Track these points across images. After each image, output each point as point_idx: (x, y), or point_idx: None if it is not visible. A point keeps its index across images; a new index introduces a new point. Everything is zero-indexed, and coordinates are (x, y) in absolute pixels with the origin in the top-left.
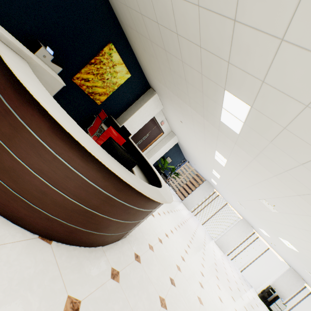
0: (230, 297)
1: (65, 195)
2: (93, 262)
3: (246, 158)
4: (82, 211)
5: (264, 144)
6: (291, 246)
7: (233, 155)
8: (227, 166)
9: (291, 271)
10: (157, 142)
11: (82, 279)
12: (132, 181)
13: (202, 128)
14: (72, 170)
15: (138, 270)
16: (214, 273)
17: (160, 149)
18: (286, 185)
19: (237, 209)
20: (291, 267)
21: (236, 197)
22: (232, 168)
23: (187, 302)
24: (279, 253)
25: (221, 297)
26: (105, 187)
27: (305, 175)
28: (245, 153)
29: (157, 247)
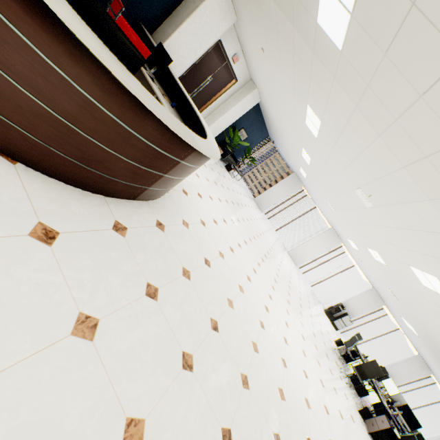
0: (285, 300)
1: (11, 80)
2: (86, 206)
3: (346, 109)
4: (50, 119)
5: (375, 64)
6: (379, 258)
7: (329, 107)
8: (320, 135)
9: (372, 292)
10: (225, 97)
11: (65, 215)
12: (125, 79)
13: (291, 54)
14: (8, 26)
15: (158, 237)
16: (272, 276)
17: (228, 111)
18: (391, 152)
19: (326, 214)
20: (374, 288)
21: (327, 193)
22: (326, 137)
23: (222, 284)
24: (364, 272)
25: (273, 296)
26: (79, 80)
27: (422, 119)
28: (345, 98)
29: (195, 227)
